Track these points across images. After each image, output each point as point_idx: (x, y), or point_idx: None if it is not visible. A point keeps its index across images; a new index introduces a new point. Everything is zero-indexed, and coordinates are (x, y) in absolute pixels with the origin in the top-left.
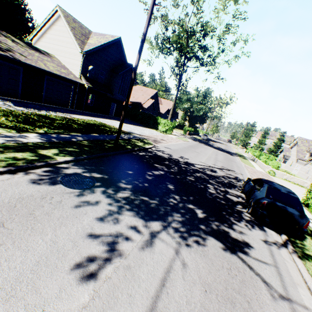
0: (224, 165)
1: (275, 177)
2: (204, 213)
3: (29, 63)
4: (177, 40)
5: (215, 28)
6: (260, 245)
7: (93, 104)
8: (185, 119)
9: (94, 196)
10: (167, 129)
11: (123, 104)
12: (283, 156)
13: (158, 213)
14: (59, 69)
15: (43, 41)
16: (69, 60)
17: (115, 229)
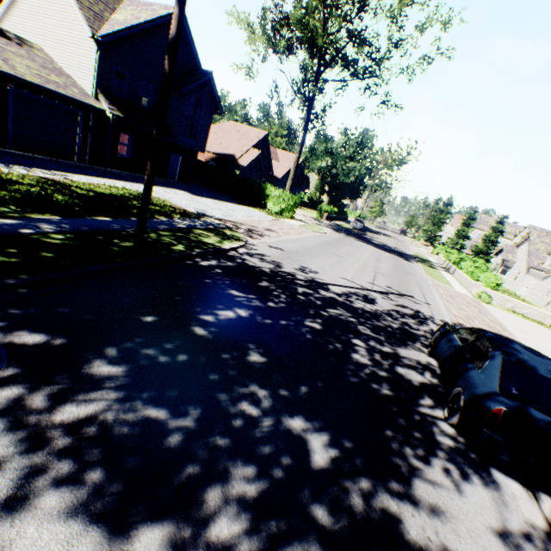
0: (392, 285)
1: (491, 306)
2: (333, 445)
3: None
4: (304, 18)
5: None
6: None
7: (131, 155)
8: (321, 190)
9: None
10: (284, 208)
11: (196, 156)
12: (503, 262)
13: (177, 476)
14: (44, 74)
15: (17, 15)
16: (72, 56)
17: None
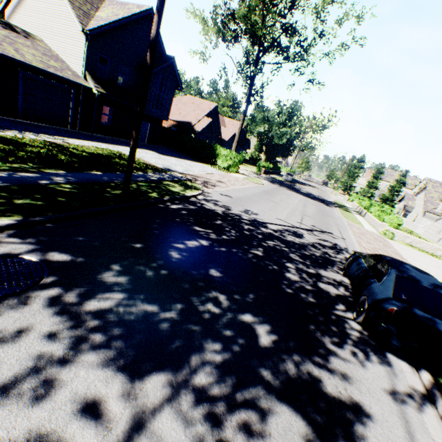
0: (316, 224)
1: (393, 241)
2: (273, 332)
3: None
4: (247, 14)
5: None
6: (384, 408)
7: (111, 123)
8: (260, 150)
9: (21, 316)
10: (231, 165)
11: (161, 124)
12: (404, 207)
13: (169, 347)
14: (46, 60)
15: (22, 13)
16: (66, 45)
17: (28, 425)
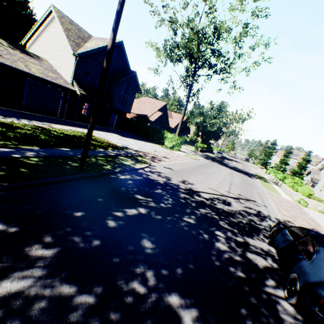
0: (241, 193)
1: (307, 209)
2: (200, 321)
3: (2, 61)
4: (186, 43)
5: (230, 28)
6: None
7: (89, 114)
8: (197, 135)
9: None
10: (175, 145)
11: (125, 115)
12: (311, 179)
13: None
14: (46, 72)
15: (37, 45)
16: (62, 64)
17: None
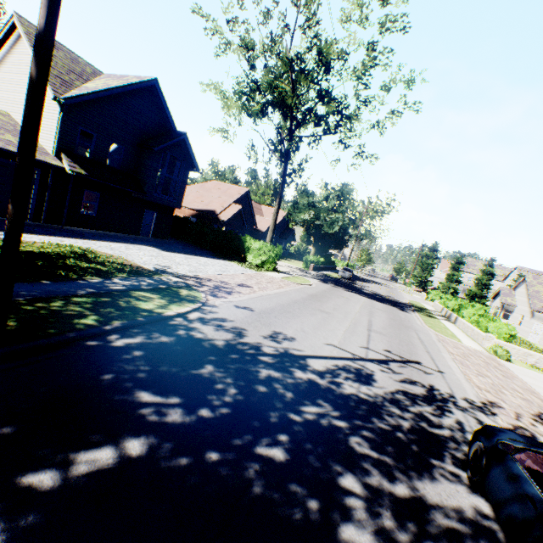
0: (392, 347)
1: (511, 364)
2: None
3: None
4: (272, 81)
5: (345, 52)
6: None
7: (98, 212)
8: (307, 241)
9: None
10: (266, 260)
11: (173, 212)
12: (502, 306)
13: None
14: None
15: None
16: None
17: None
